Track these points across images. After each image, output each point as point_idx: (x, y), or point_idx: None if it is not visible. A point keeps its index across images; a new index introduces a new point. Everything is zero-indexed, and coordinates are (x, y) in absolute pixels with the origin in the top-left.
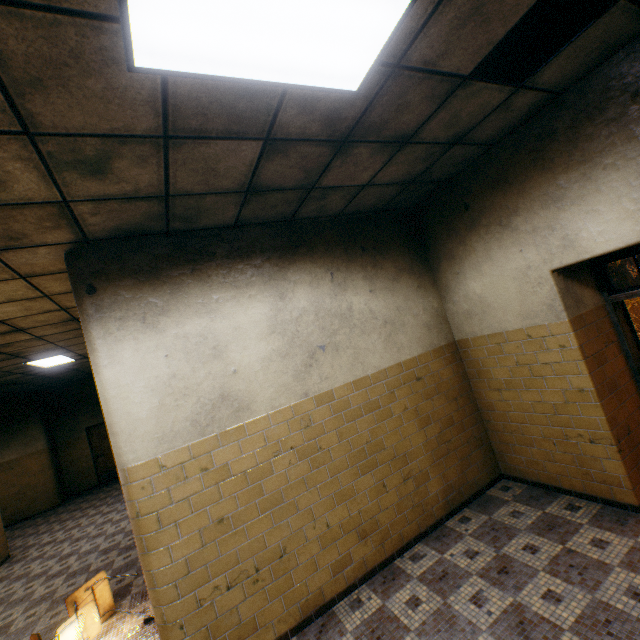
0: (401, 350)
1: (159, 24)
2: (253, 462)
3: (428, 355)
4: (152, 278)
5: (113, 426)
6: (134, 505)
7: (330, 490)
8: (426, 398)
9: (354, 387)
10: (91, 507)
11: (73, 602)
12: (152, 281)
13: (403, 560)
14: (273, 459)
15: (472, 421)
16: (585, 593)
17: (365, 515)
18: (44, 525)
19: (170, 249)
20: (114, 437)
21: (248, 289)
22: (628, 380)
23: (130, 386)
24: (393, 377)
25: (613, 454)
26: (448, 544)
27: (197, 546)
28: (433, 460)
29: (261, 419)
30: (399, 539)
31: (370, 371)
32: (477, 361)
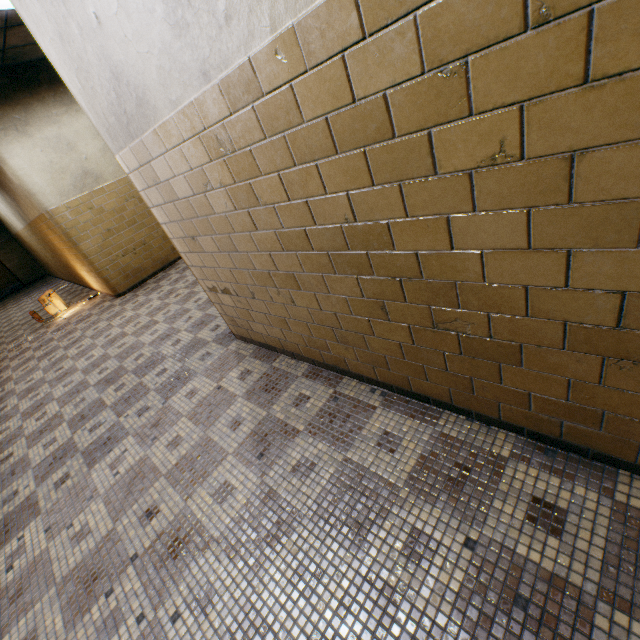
0: None
1: (7, 0)
2: (116, 205)
3: None
4: (8, 102)
5: (32, 191)
6: (63, 226)
7: None
8: None
9: None
10: None
11: (43, 301)
12: (9, 104)
13: None
14: (126, 203)
15: None
16: None
17: None
18: None
19: (9, 80)
20: (35, 196)
21: (74, 106)
22: None
23: (31, 169)
24: None
25: None
26: None
27: (102, 241)
28: None
29: (112, 184)
30: None
31: None
32: None
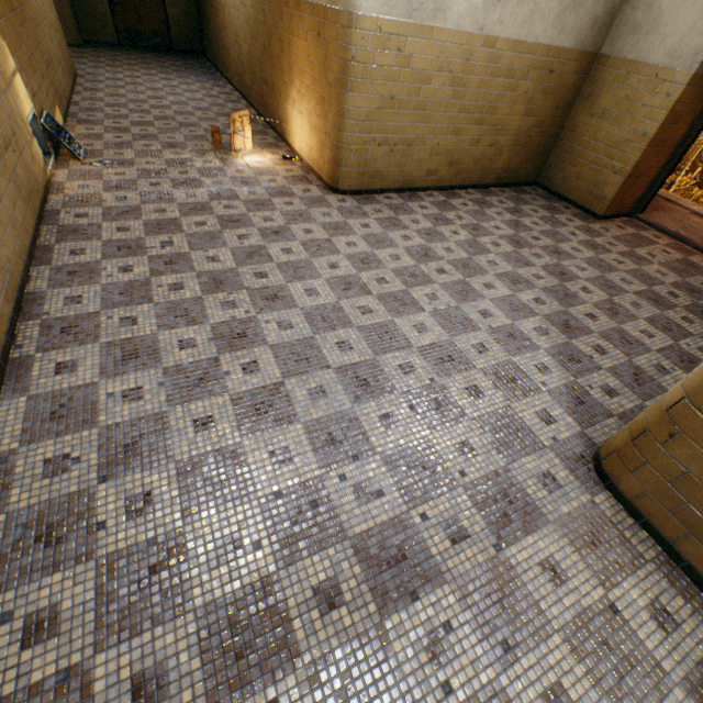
0: (561, 34)
1: None
2: (425, 67)
3: (572, 54)
4: None
5: None
6: (351, 51)
7: (452, 122)
8: (543, 94)
9: (511, 47)
10: (135, 66)
11: (233, 121)
12: None
13: (460, 192)
14: (436, 74)
15: (552, 134)
16: (551, 228)
17: (458, 153)
18: (86, 61)
19: None
20: None
21: None
22: (671, 148)
23: None
24: (538, 58)
25: (618, 184)
26: (489, 196)
27: (375, 107)
28: (512, 145)
29: (446, 32)
30: (464, 181)
31: (530, 39)
32: (598, 83)
